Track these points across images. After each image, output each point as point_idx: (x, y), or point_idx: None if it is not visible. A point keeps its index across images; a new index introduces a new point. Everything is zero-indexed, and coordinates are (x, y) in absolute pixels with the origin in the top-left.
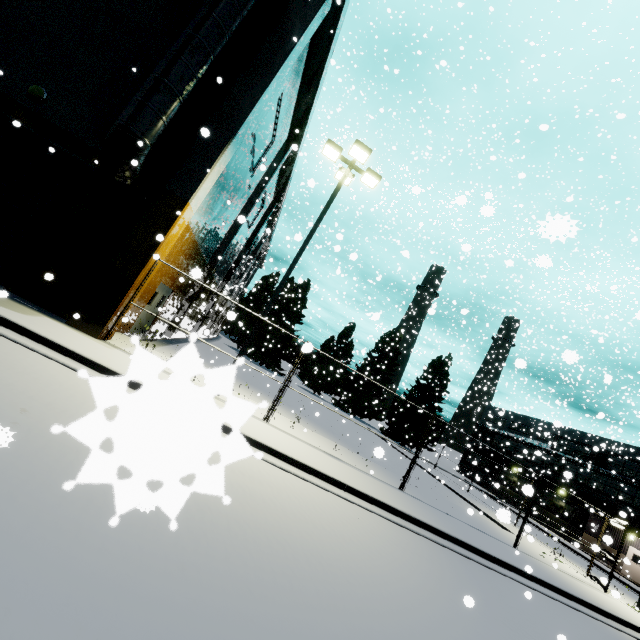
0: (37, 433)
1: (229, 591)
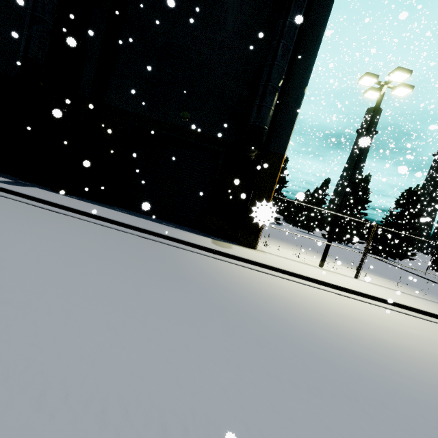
0: (353, 333)
1: None
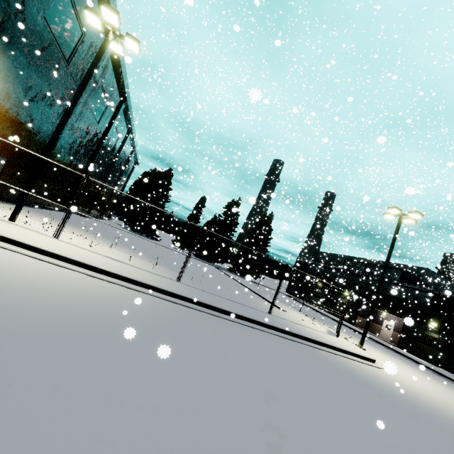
0: None
1: None
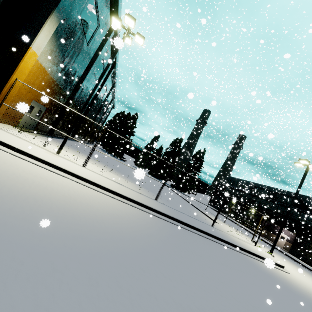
0: None
1: None
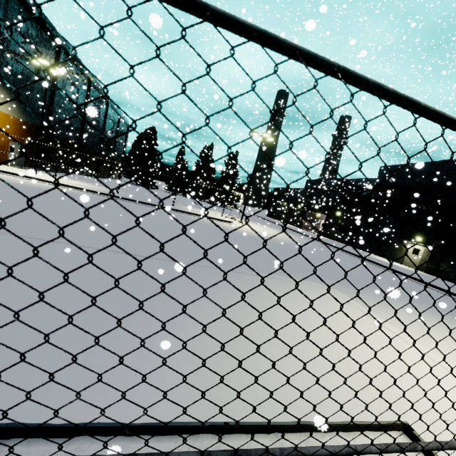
0: None
1: None
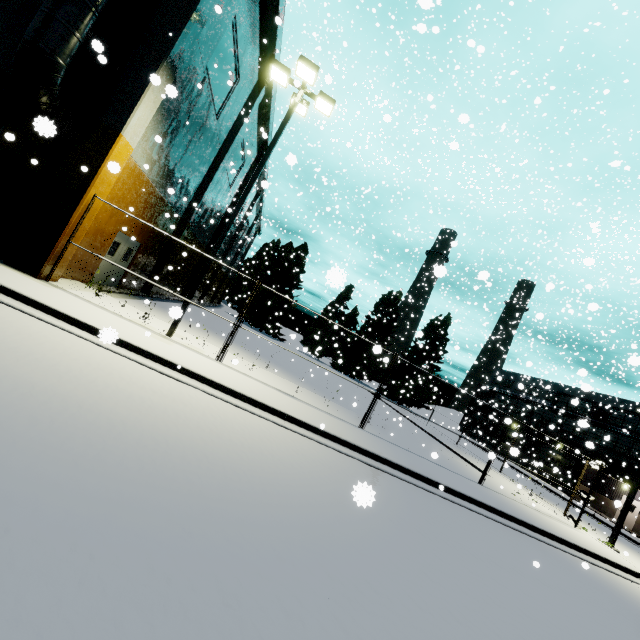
0: None
1: (44, 460)
